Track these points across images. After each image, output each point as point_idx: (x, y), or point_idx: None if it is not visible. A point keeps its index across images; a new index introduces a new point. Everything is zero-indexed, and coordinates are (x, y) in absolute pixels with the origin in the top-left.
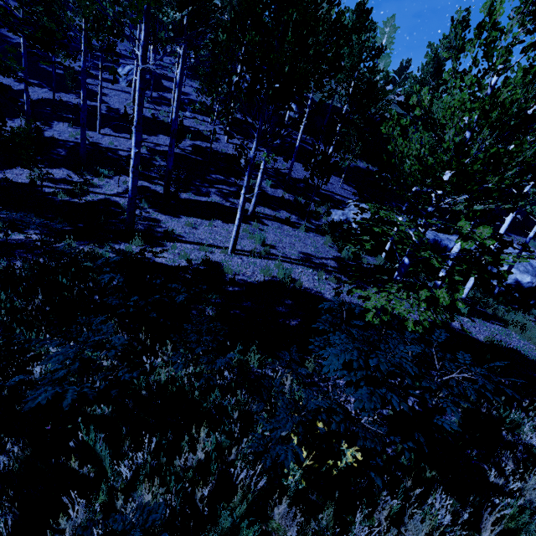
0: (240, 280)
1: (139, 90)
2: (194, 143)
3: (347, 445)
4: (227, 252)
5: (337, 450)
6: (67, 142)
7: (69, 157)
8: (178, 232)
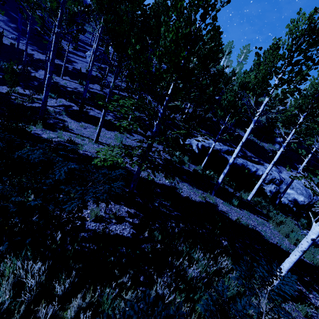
0: (84, 153)
1: (54, 43)
2: (113, 91)
3: None
4: (92, 141)
5: None
6: (41, 79)
7: (38, 86)
8: (72, 128)
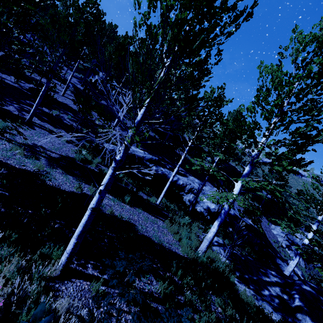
0: None
1: None
2: (35, 87)
3: None
4: None
5: None
6: None
7: None
8: None
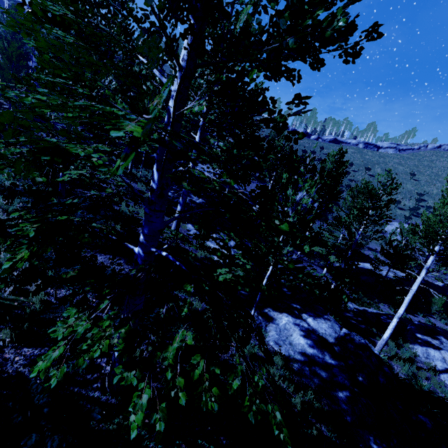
0: None
1: None
2: None
3: None
4: None
5: None
6: None
7: None
8: None
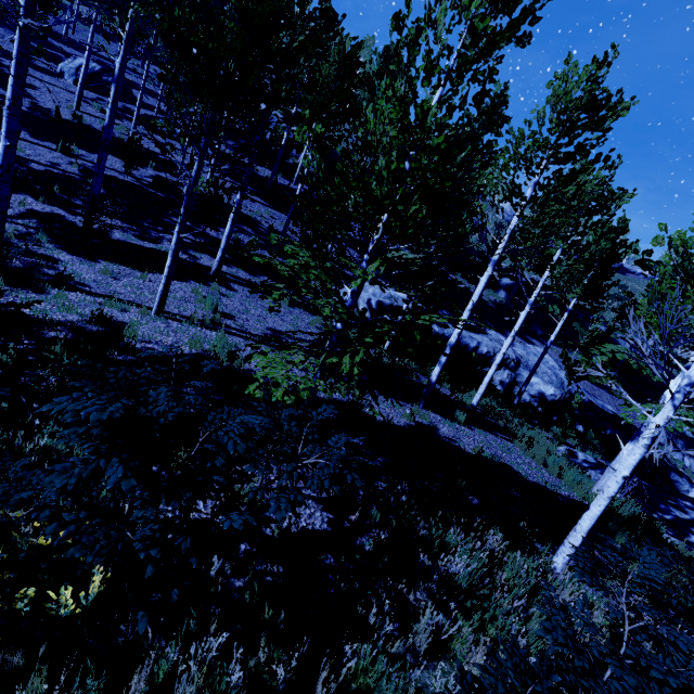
0: (147, 348)
1: (17, 56)
2: (159, 175)
3: (99, 566)
4: (149, 313)
5: (90, 576)
6: None
7: None
8: (82, 279)
